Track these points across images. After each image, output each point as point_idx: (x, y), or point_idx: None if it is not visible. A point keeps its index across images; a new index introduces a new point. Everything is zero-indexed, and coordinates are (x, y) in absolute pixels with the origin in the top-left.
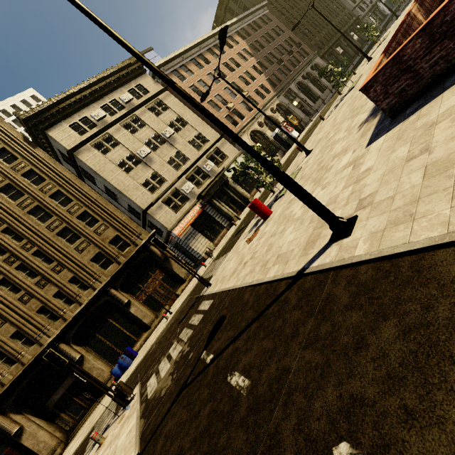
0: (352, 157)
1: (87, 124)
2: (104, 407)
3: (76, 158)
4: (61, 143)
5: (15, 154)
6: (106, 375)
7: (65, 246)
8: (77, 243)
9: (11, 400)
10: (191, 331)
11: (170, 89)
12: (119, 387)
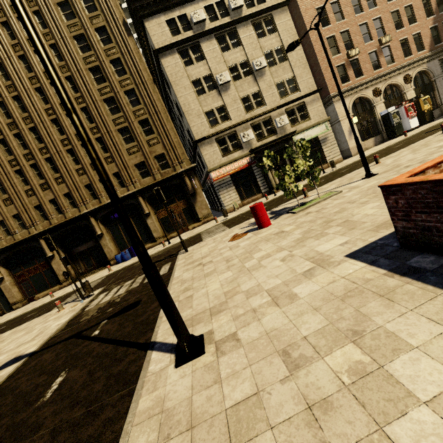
0: (331, 251)
1: (184, 23)
2: (96, 277)
3: (160, 60)
4: (152, 38)
5: (111, 37)
6: (112, 255)
7: (121, 143)
8: (130, 145)
9: (52, 235)
10: (138, 284)
11: (292, 4)
12: (83, 284)
